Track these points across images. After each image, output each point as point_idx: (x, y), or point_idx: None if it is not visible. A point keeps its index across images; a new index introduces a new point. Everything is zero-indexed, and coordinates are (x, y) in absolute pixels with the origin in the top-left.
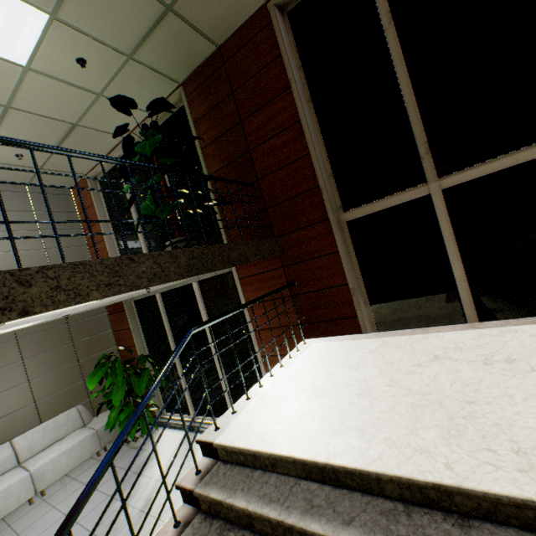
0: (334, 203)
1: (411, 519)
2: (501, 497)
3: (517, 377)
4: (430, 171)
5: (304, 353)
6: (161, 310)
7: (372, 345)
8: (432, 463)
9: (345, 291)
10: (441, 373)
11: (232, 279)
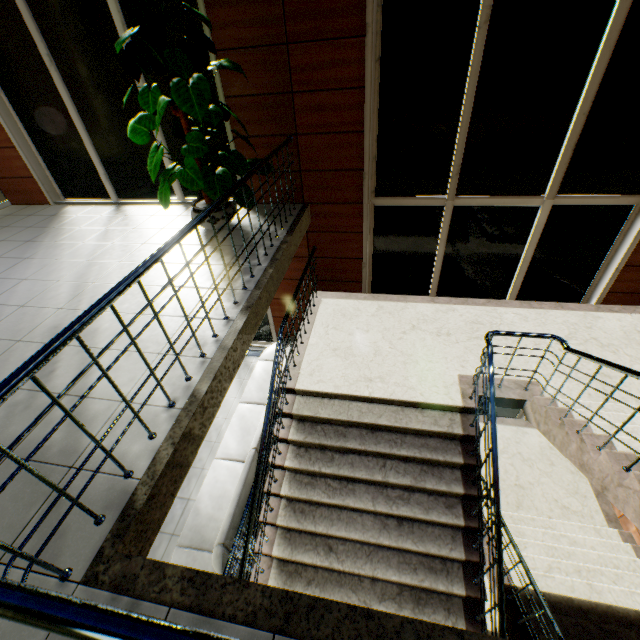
0: (370, 187)
1: (404, 412)
2: (438, 405)
3: (450, 346)
4: (452, 190)
5: (321, 310)
6: None
7: (372, 309)
8: (415, 393)
9: (358, 263)
10: (417, 340)
11: None
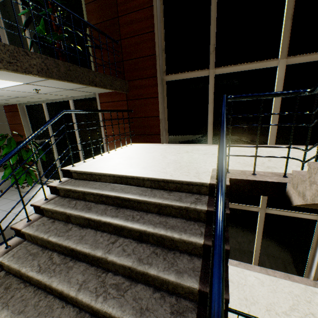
0: (162, 68)
1: (152, 192)
2: (184, 181)
3: (212, 158)
4: (212, 62)
5: (129, 147)
6: (45, 115)
7: (163, 147)
8: (166, 175)
9: (157, 120)
10: (186, 156)
11: (96, 103)
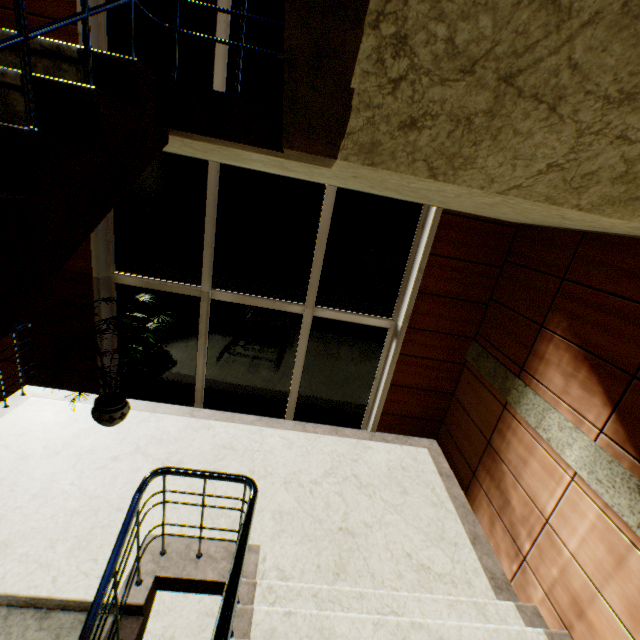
0: None
1: None
2: None
3: None
4: None
5: None
6: None
7: None
8: None
9: (72, 35)
10: None
11: None
